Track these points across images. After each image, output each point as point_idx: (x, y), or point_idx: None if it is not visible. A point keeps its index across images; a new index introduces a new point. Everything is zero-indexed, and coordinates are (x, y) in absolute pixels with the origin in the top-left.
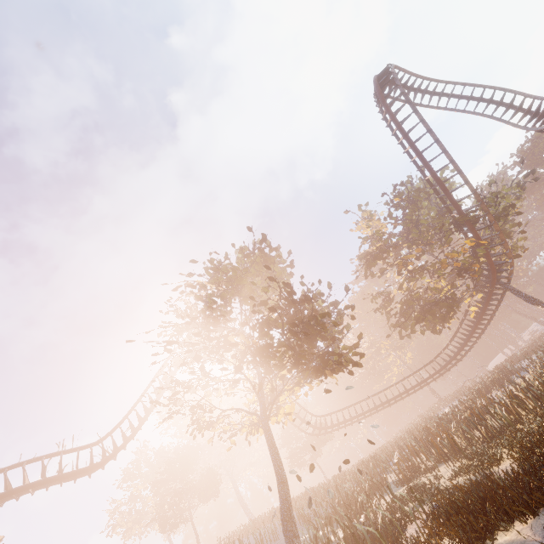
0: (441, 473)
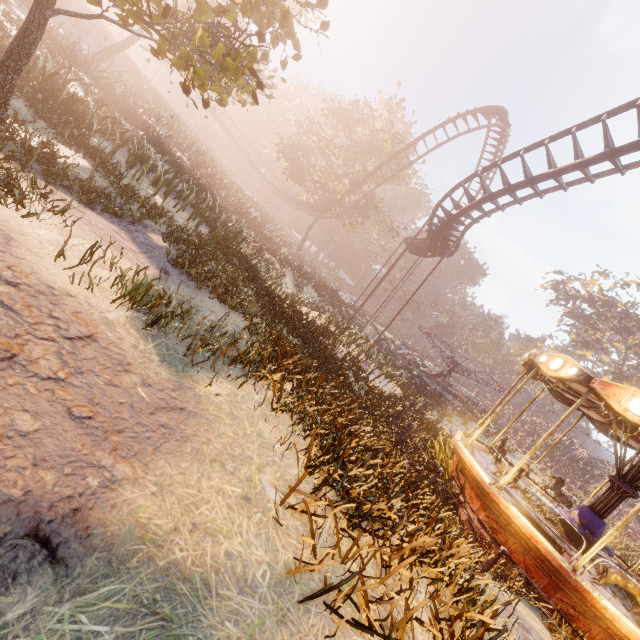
0: (181, 156)
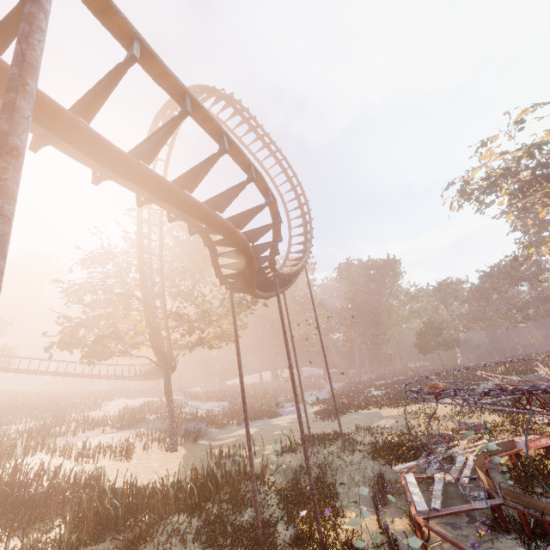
0: None
